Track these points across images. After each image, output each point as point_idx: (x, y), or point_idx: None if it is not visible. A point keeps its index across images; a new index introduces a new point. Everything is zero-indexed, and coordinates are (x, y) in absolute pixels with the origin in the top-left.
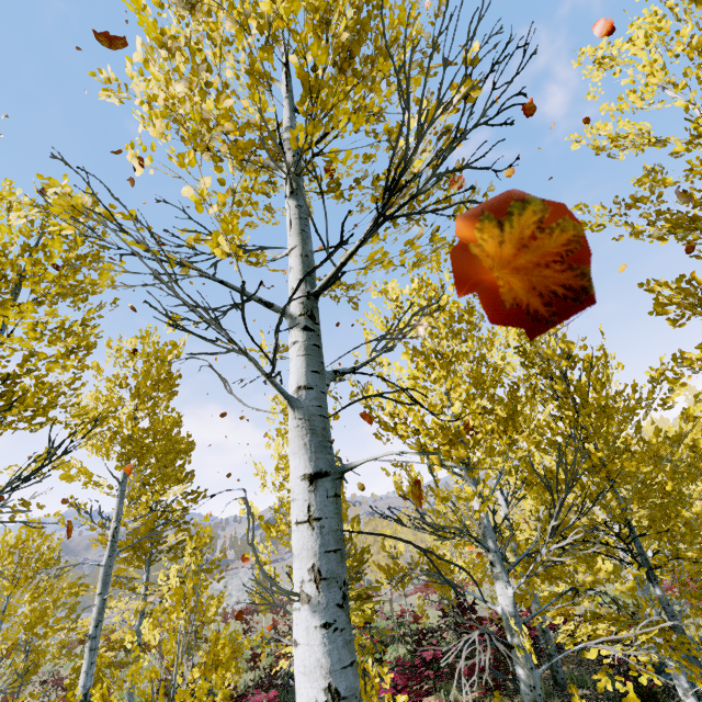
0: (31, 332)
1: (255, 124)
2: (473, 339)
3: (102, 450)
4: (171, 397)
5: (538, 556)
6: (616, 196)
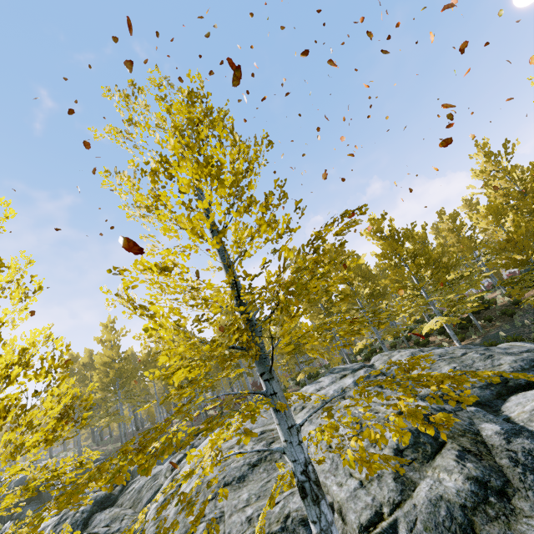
0: None
1: None
2: None
3: None
4: None
5: None
6: None
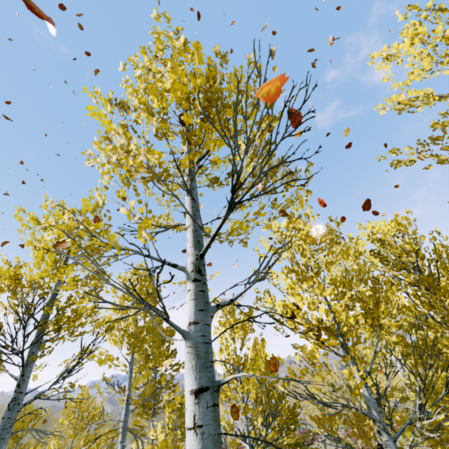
0: (71, 282)
1: (155, 166)
2: (332, 253)
3: (119, 341)
4: (156, 304)
5: (414, 429)
6: (418, 140)
